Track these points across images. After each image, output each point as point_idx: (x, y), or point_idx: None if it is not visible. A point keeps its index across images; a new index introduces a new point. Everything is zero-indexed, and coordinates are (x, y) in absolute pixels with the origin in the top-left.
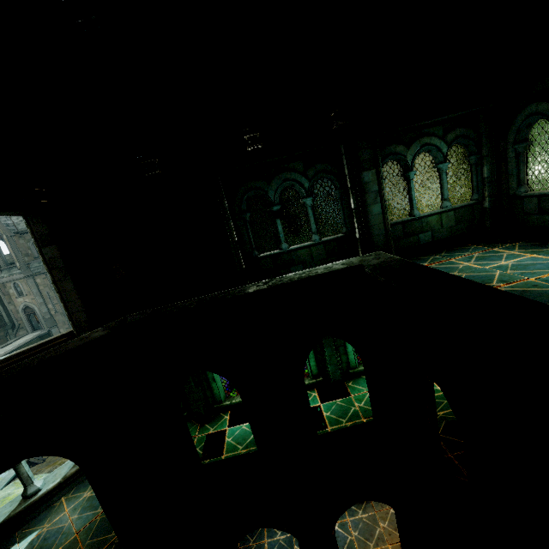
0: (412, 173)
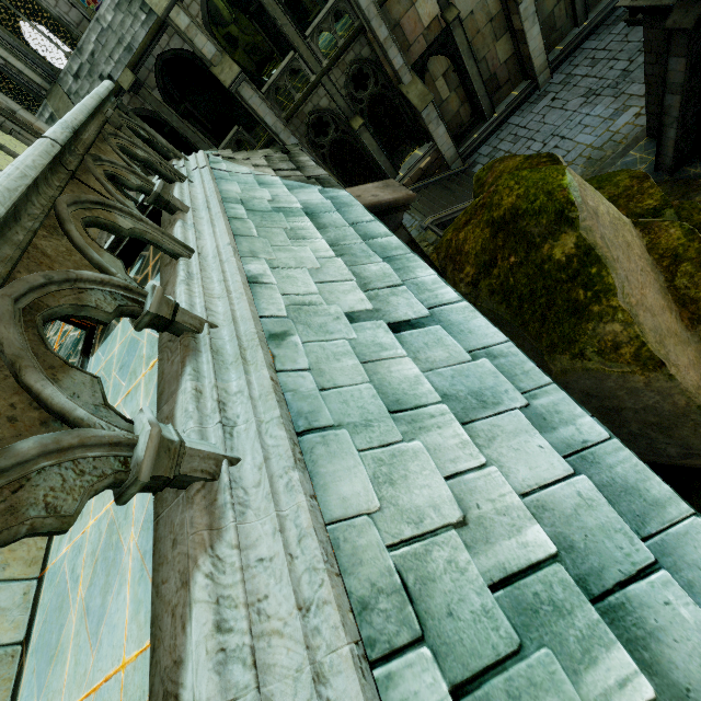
0: None
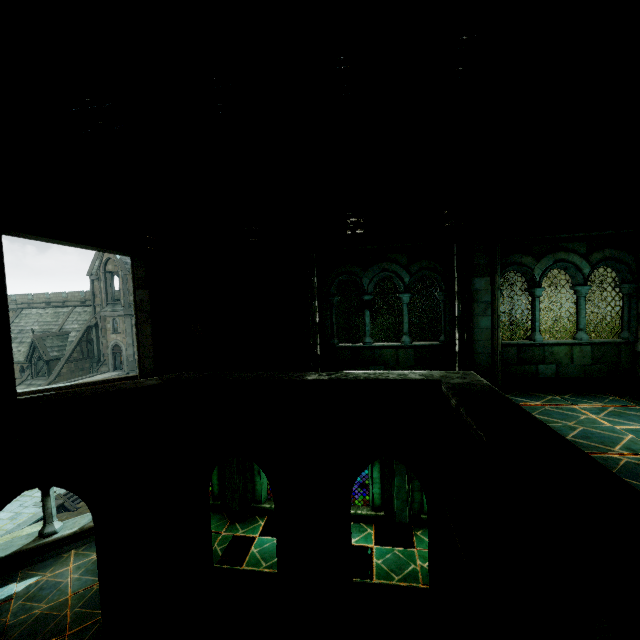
0: (538, 290)
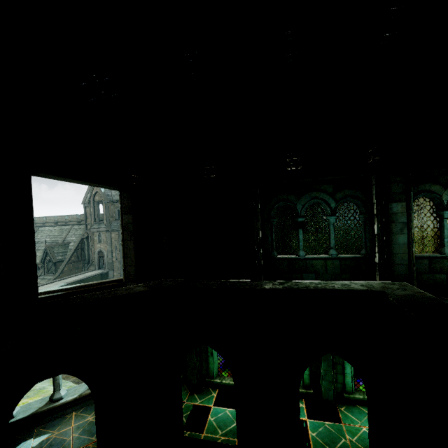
0: (446, 212)
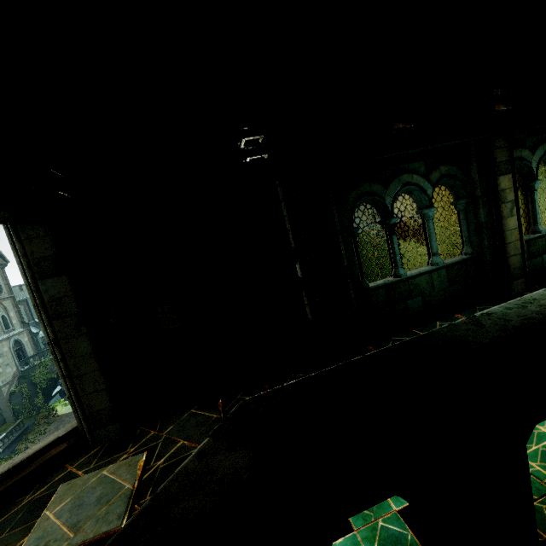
0: (537, 182)
